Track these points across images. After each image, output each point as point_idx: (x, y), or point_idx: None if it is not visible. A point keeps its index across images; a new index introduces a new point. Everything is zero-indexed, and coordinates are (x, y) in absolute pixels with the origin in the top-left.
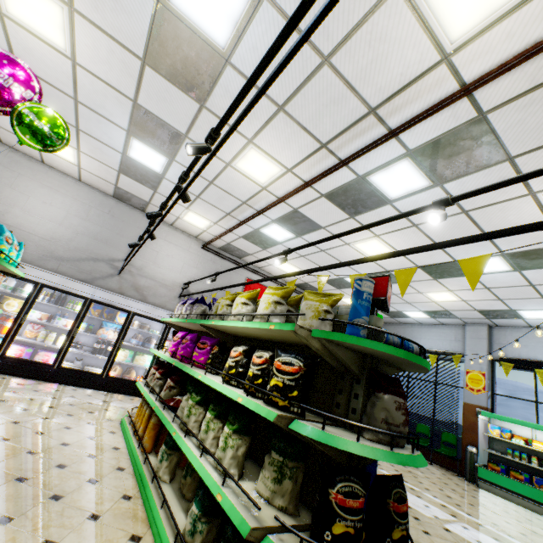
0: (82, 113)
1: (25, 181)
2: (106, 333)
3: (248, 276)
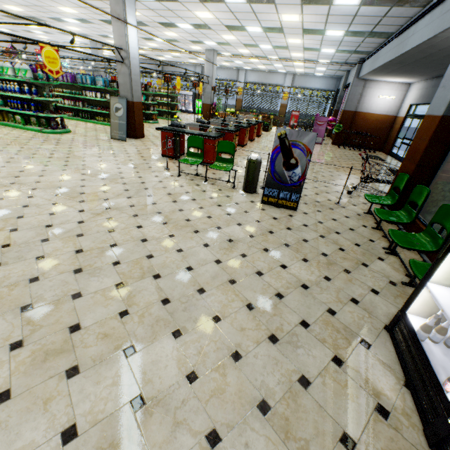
0: None
1: None
2: None
3: (34, 48)
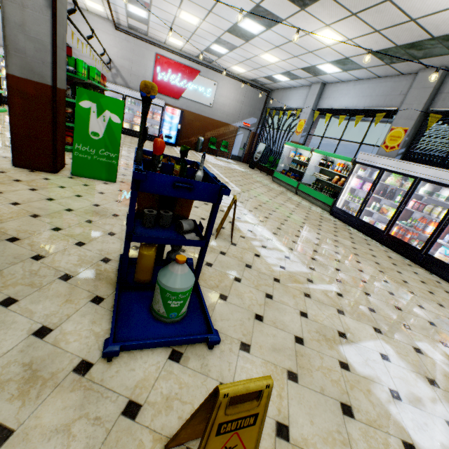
0: None
1: None
2: None
3: (156, 51)
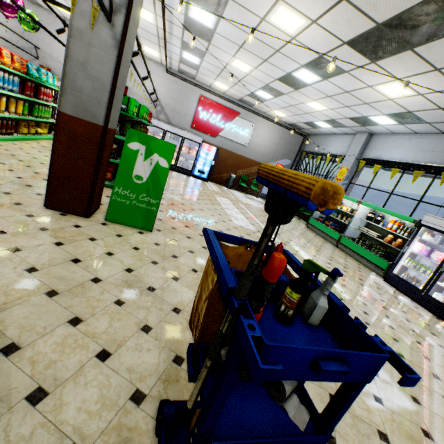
0: None
1: (62, 34)
2: None
3: (201, 93)
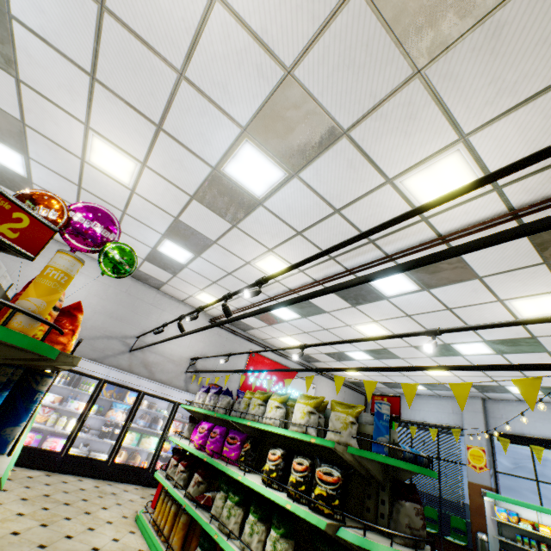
0: (126, 220)
1: None
2: (115, 415)
3: (251, 348)
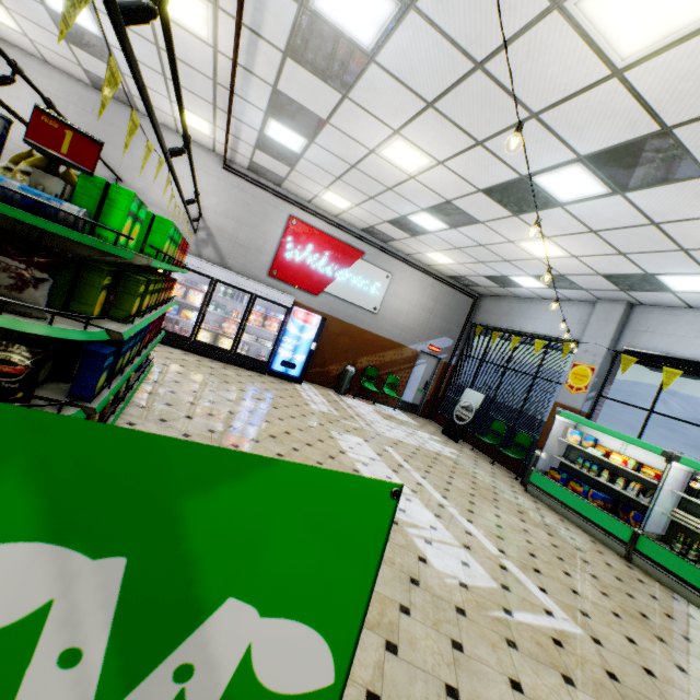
0: None
1: None
2: None
3: (292, 213)
